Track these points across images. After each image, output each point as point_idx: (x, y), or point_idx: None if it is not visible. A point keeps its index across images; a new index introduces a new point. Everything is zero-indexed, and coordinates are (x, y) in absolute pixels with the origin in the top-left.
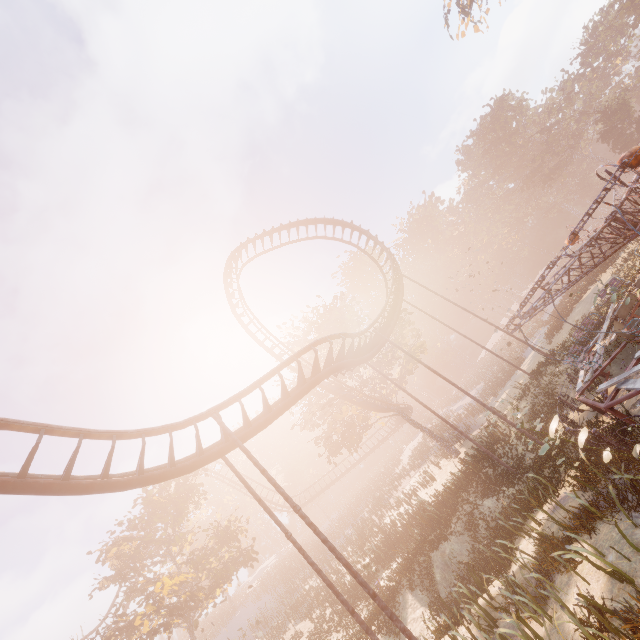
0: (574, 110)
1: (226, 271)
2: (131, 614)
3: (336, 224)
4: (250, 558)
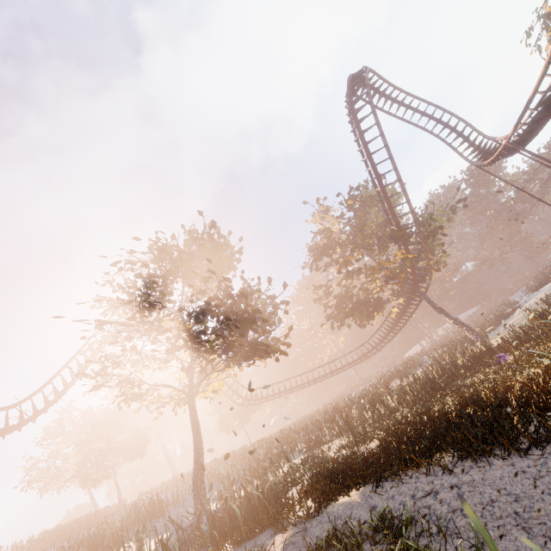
0: (548, 172)
1: (351, 77)
2: (115, 355)
3: (424, 114)
4: (278, 349)
